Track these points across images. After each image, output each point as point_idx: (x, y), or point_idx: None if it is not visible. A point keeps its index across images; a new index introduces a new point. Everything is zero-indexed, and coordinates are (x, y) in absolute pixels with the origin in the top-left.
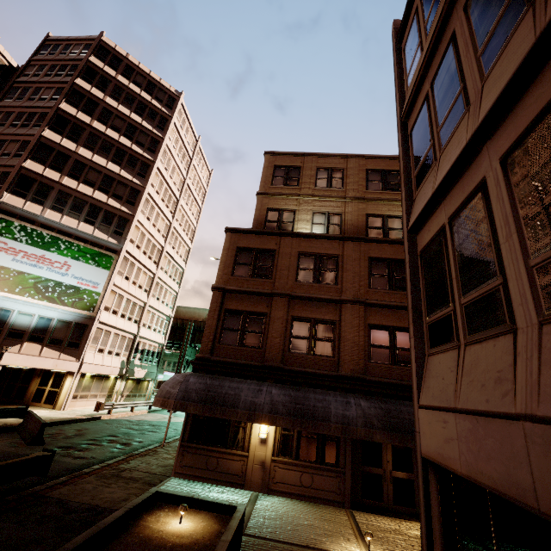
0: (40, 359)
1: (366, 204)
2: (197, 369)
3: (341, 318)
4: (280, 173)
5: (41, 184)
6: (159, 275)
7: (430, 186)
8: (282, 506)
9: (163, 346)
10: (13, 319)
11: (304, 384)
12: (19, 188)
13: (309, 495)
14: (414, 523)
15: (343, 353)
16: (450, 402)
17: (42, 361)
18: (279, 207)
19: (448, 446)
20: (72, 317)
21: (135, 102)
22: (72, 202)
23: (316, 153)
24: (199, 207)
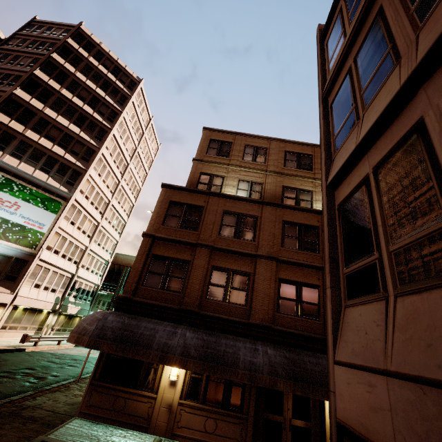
0: None
1: (283, 178)
2: (118, 308)
3: (255, 270)
4: (214, 145)
5: (5, 133)
6: (103, 224)
7: (353, 141)
8: None
9: (98, 287)
10: None
11: (217, 329)
12: None
13: (211, 441)
14: None
15: (255, 302)
16: (378, 362)
17: None
18: (210, 173)
19: (376, 417)
20: (14, 252)
21: (102, 79)
22: (32, 152)
23: (245, 133)
24: (146, 172)
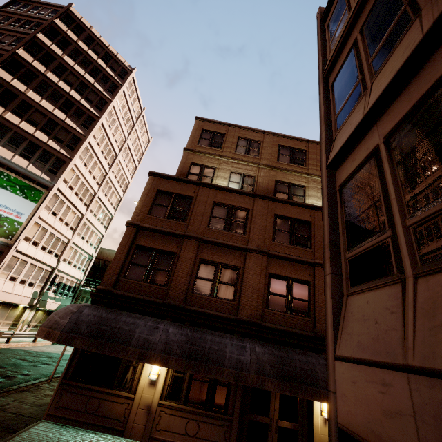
0: None
1: (276, 172)
2: (96, 301)
3: (245, 265)
4: (206, 136)
5: None
6: (88, 217)
7: (360, 112)
8: None
9: (81, 282)
10: None
11: (203, 325)
12: None
13: None
14: None
15: (244, 298)
16: (395, 356)
17: None
18: (202, 163)
19: (393, 423)
20: None
21: (91, 65)
22: (11, 136)
23: (239, 125)
24: (135, 165)
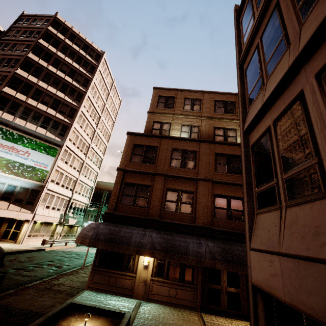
0: (7, 211)
1: (214, 121)
2: (105, 220)
3: (197, 189)
4: (162, 100)
5: (14, 102)
6: (87, 162)
7: (260, 101)
8: (156, 310)
9: (87, 205)
10: None
11: (173, 231)
12: None
13: (174, 302)
14: (240, 321)
15: (198, 212)
16: (275, 247)
17: (8, 212)
18: (161, 121)
19: (274, 279)
20: (30, 185)
21: (76, 55)
22: (33, 114)
23: (184, 89)
24: (113, 121)
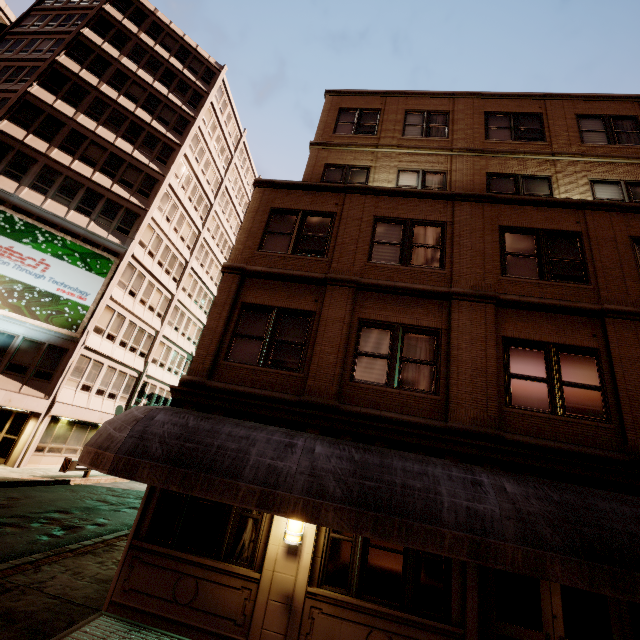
0: None
1: (486, 159)
2: (180, 402)
3: (451, 324)
4: (347, 118)
5: (20, 154)
6: (180, 298)
7: None
8: None
9: None
10: None
11: (379, 441)
12: None
13: None
14: None
15: (457, 387)
16: None
17: None
18: (344, 163)
19: None
20: (46, 336)
21: (161, 68)
22: (62, 183)
23: (405, 91)
24: (240, 220)
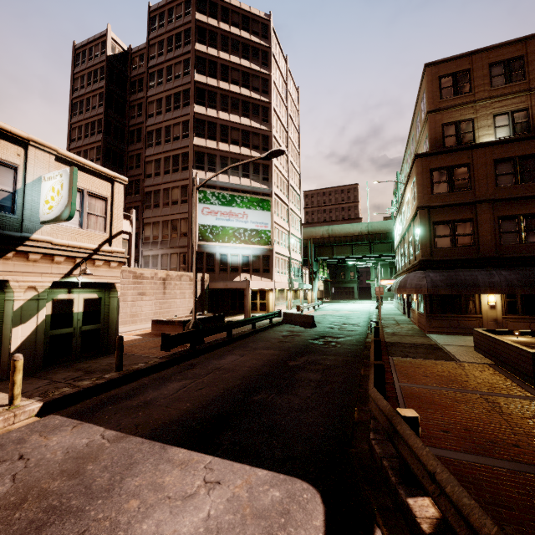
0: (261, 282)
1: None
2: (424, 268)
3: None
4: (447, 83)
5: (208, 155)
6: (290, 207)
7: None
8: None
9: (301, 263)
10: (229, 260)
11: (521, 265)
12: (198, 164)
13: None
14: None
15: None
16: None
17: (261, 283)
18: (454, 120)
19: None
20: (259, 252)
21: (239, 46)
22: (230, 163)
23: (486, 48)
24: (297, 132)
